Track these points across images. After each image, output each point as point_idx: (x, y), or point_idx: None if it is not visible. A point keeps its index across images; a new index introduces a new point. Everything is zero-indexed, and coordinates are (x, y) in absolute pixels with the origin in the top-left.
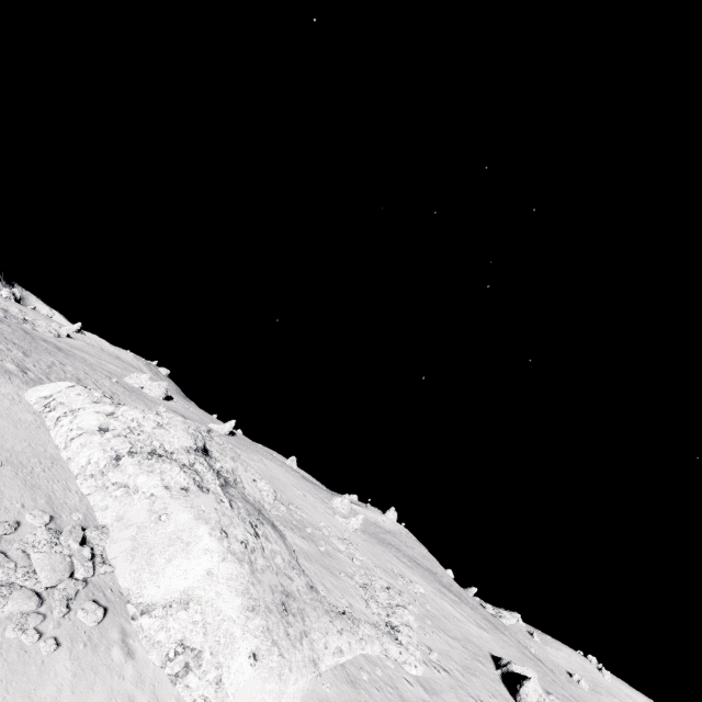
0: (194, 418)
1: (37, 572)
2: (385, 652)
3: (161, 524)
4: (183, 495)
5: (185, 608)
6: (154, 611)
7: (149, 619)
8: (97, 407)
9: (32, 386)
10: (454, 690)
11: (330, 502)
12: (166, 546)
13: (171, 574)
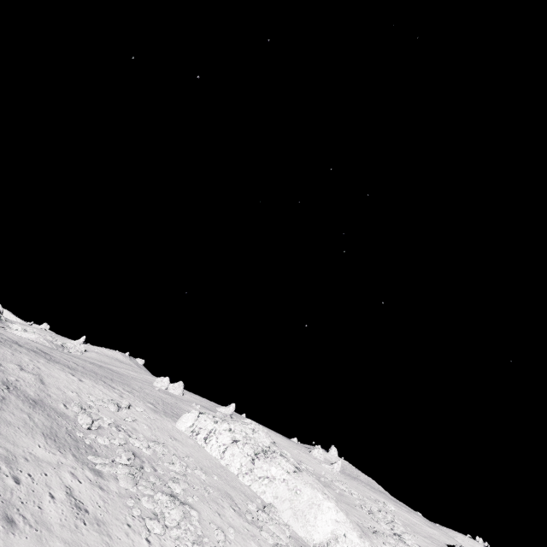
0: (207, 406)
1: (279, 535)
2: None
3: (300, 496)
4: (297, 476)
5: (337, 542)
6: (324, 546)
7: None
8: (220, 427)
9: (169, 417)
10: None
11: (311, 454)
12: (309, 509)
13: (321, 524)
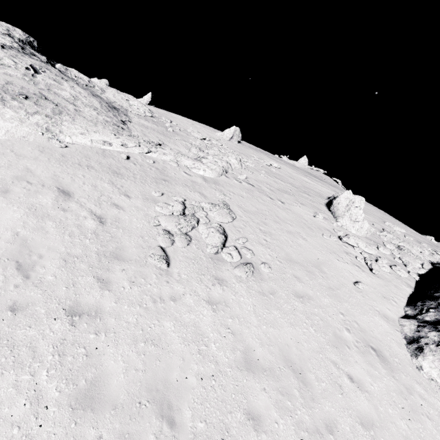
0: None
1: None
2: (176, 161)
3: None
4: None
5: None
6: None
7: None
8: None
9: None
10: (248, 190)
11: None
12: None
13: None
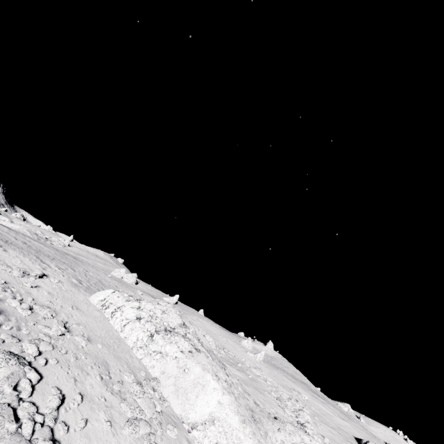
0: (154, 295)
1: (143, 409)
2: (302, 440)
3: (186, 375)
4: (191, 355)
5: (213, 424)
6: (197, 427)
7: (197, 431)
8: (130, 304)
9: (89, 292)
10: None
11: (240, 343)
12: (193, 388)
13: (200, 404)
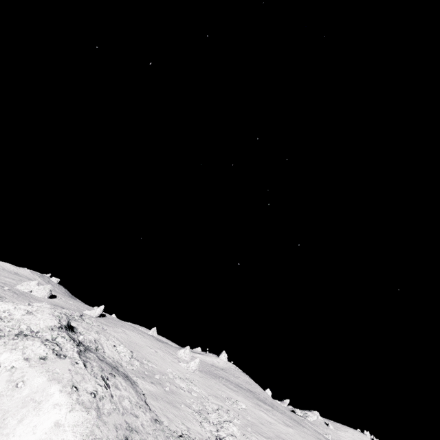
0: (72, 308)
1: None
2: None
3: (17, 390)
4: (41, 363)
5: None
6: None
7: None
8: None
9: None
10: None
11: (176, 354)
12: (19, 409)
13: (21, 432)
